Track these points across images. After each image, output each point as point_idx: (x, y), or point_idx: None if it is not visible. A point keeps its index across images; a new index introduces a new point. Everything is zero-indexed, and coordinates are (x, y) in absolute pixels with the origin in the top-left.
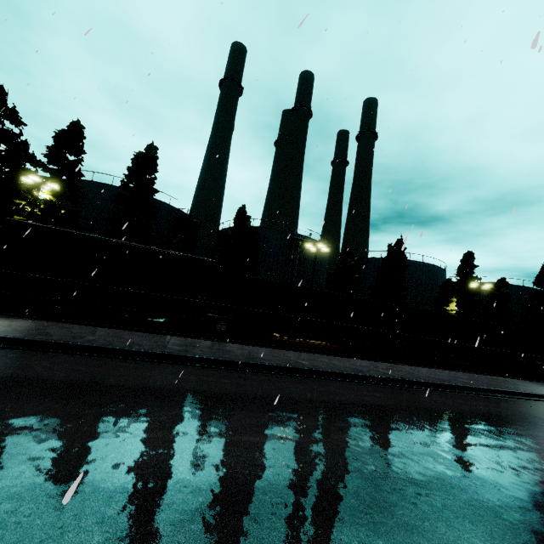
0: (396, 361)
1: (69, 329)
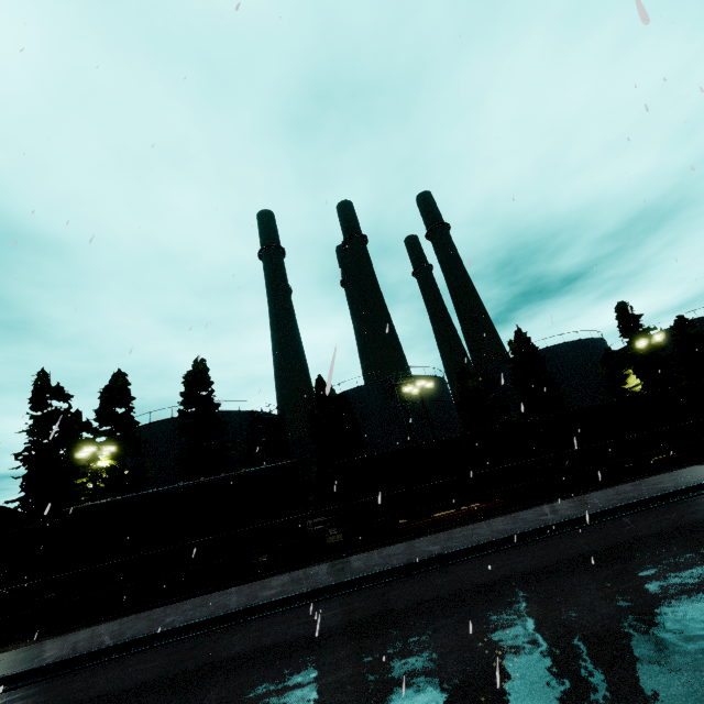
0: (575, 492)
1: (149, 617)
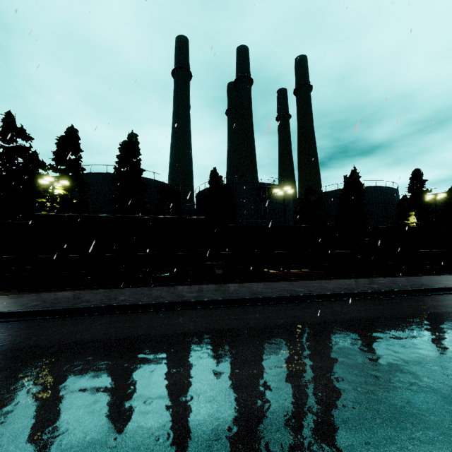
0: (375, 275)
1: (102, 294)
